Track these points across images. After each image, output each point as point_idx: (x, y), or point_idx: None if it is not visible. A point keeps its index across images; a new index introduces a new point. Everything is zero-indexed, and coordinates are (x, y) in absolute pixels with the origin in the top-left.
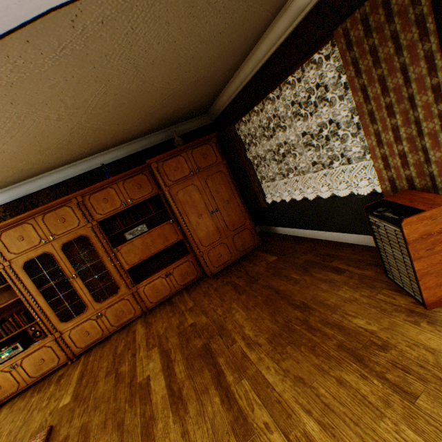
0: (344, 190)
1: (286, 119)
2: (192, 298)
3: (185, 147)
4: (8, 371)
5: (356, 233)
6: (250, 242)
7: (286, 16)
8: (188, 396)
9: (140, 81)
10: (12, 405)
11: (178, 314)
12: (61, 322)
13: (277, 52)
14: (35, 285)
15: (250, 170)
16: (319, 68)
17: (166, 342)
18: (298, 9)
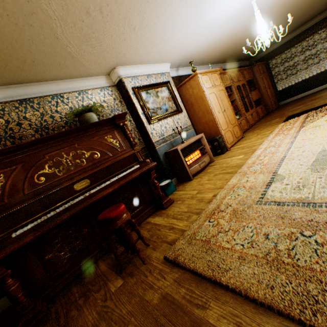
0: (318, 73)
1: (297, 55)
2: (275, 112)
3: (261, 63)
4: (239, 123)
5: (324, 85)
6: (277, 104)
7: (309, 23)
8: (326, 96)
9: (284, 30)
10: (245, 134)
11: (279, 112)
12: (245, 112)
13: (301, 33)
14: (239, 95)
15: (272, 79)
16: (315, 36)
17: (292, 108)
18: (314, 21)
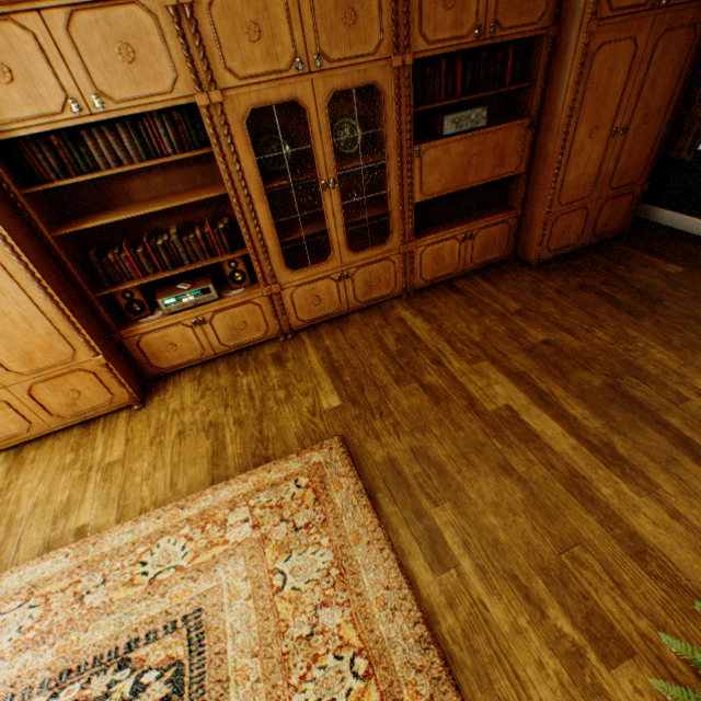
0: None
1: None
2: (506, 294)
3: None
4: (190, 326)
5: None
6: (616, 224)
7: None
8: (636, 461)
9: None
10: (196, 378)
11: (494, 316)
12: (284, 269)
13: None
14: (260, 177)
15: None
16: None
17: (506, 360)
18: None
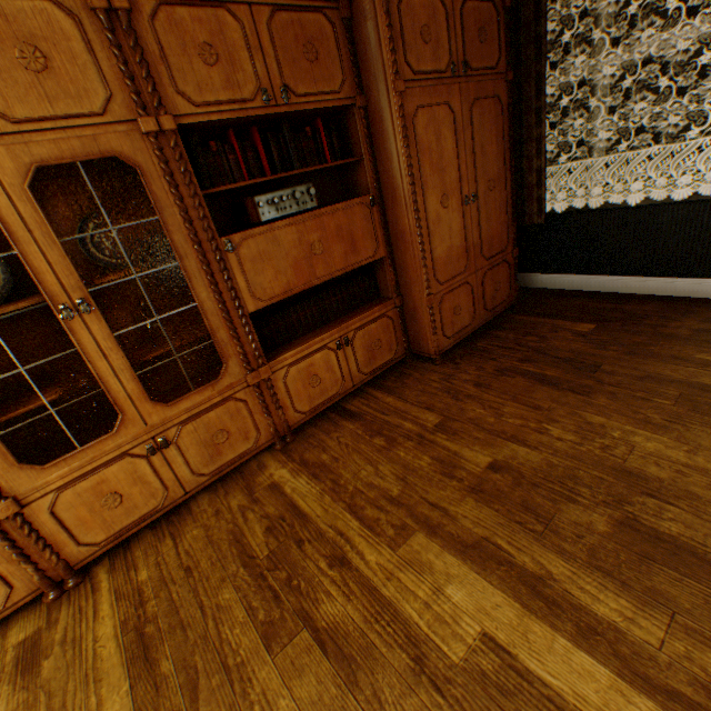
0: None
1: None
2: (416, 403)
3: None
4: None
5: None
6: (503, 294)
7: None
8: None
9: None
10: None
11: (409, 442)
12: (17, 468)
13: None
14: None
15: (536, 126)
16: None
17: (449, 520)
18: None
